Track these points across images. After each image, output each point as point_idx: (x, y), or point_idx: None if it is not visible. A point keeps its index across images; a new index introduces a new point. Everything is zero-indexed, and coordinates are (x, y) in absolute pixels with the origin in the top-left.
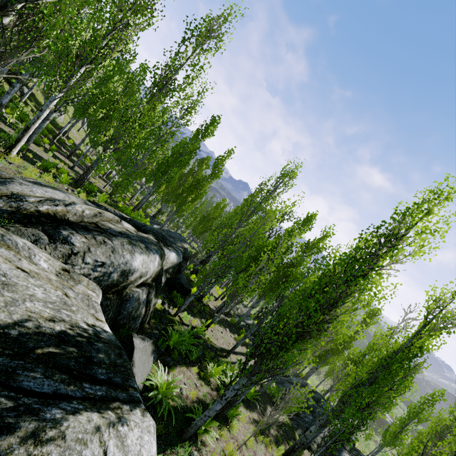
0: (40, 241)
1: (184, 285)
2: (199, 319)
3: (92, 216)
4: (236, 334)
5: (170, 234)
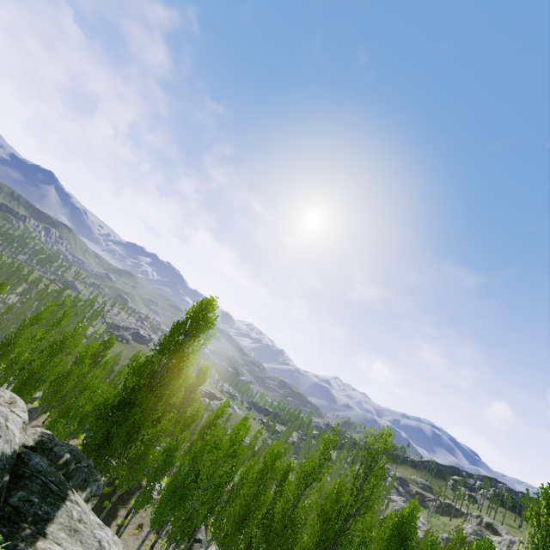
0: (201, 546)
1: None
2: None
3: None
4: None
5: None
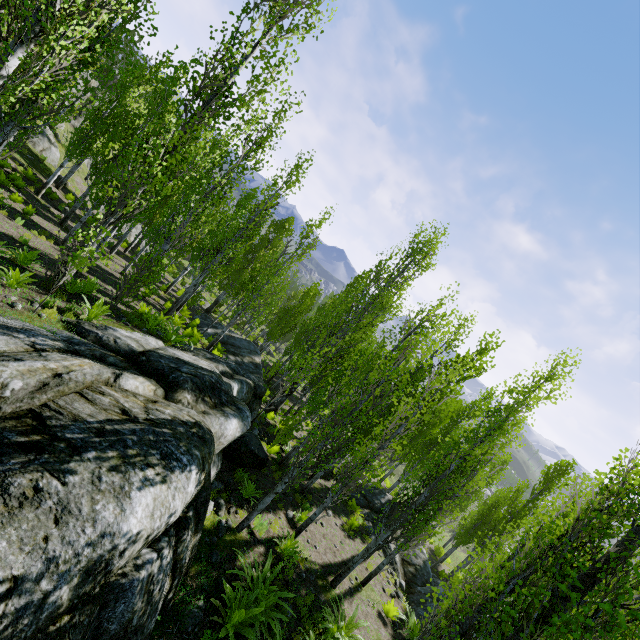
0: None
1: (255, 453)
2: (284, 511)
3: (31, 393)
4: (344, 514)
5: (233, 341)
